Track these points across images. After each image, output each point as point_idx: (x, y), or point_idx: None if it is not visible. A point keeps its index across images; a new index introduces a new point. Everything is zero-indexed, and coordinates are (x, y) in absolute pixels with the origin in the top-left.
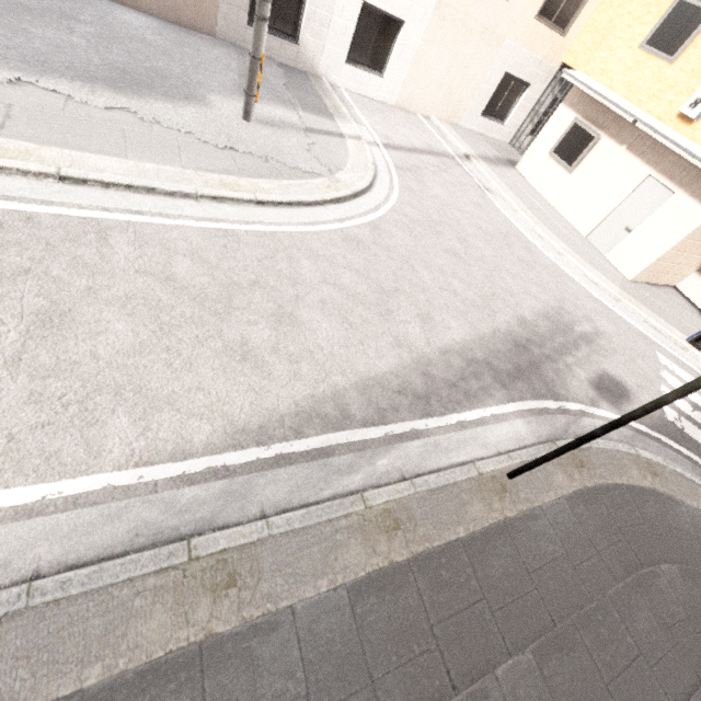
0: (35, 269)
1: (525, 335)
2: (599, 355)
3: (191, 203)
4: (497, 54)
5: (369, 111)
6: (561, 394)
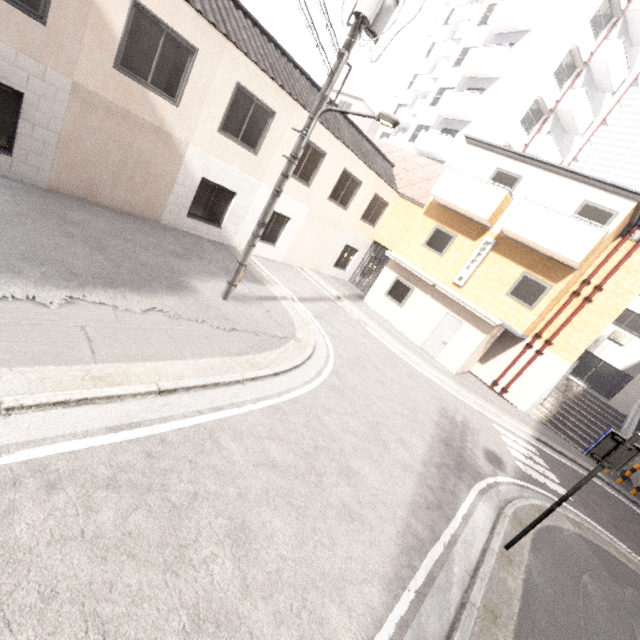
0: (199, 491)
1: (443, 435)
2: (476, 436)
3: (240, 387)
4: (341, 235)
5: (273, 270)
6: (481, 473)
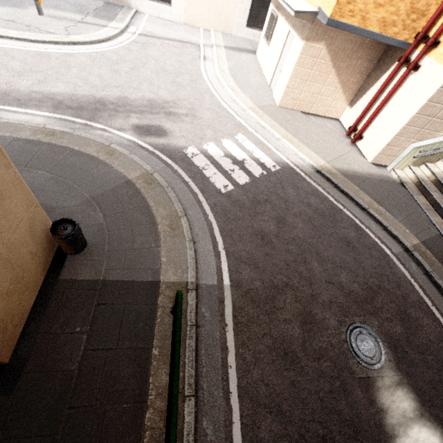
0: None
1: (113, 101)
2: (170, 120)
3: None
4: None
5: (155, 23)
6: (98, 121)
